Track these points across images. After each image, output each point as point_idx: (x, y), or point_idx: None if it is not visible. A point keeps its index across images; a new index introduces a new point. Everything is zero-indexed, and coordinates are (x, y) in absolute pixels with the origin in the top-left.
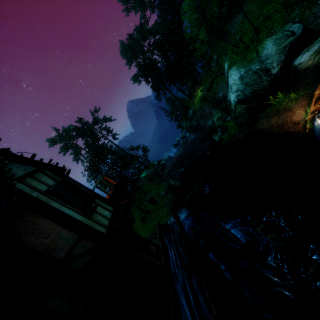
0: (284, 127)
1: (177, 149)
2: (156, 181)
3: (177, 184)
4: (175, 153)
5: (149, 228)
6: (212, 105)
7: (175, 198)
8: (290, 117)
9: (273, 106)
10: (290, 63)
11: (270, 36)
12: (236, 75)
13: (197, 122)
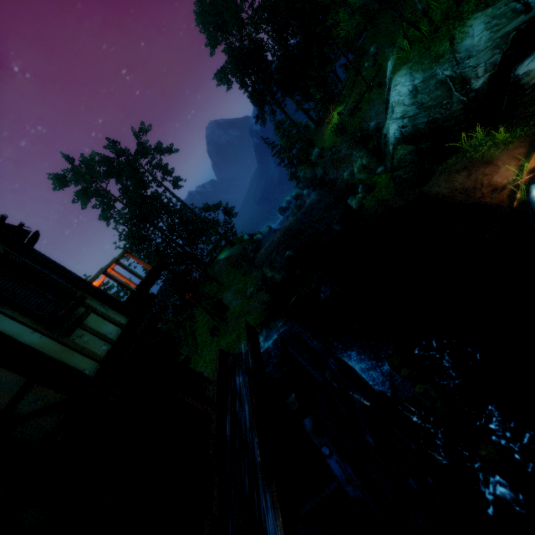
0: (475, 193)
1: (285, 216)
2: (242, 269)
3: (276, 278)
4: (282, 223)
5: (223, 346)
6: (355, 141)
7: (270, 301)
8: (490, 177)
9: (463, 153)
10: (509, 70)
11: (482, 10)
12: (405, 86)
13: (325, 172)
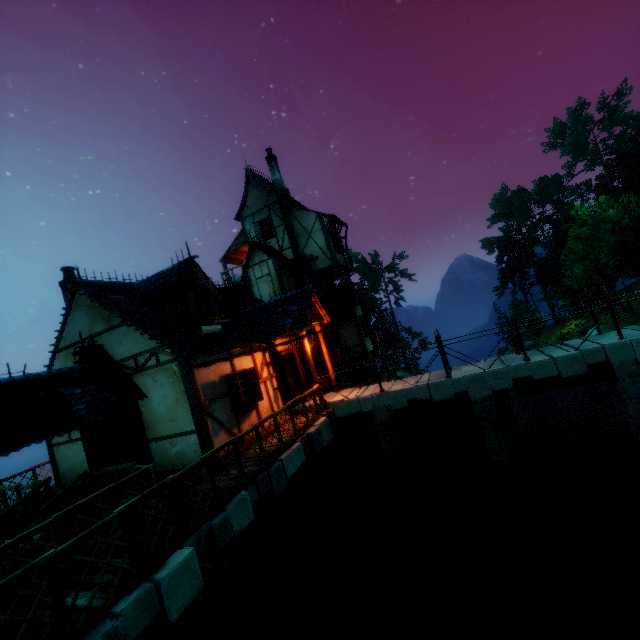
0: None
1: None
2: None
3: None
4: None
5: None
6: None
7: None
8: None
9: None
10: None
11: None
12: None
13: None
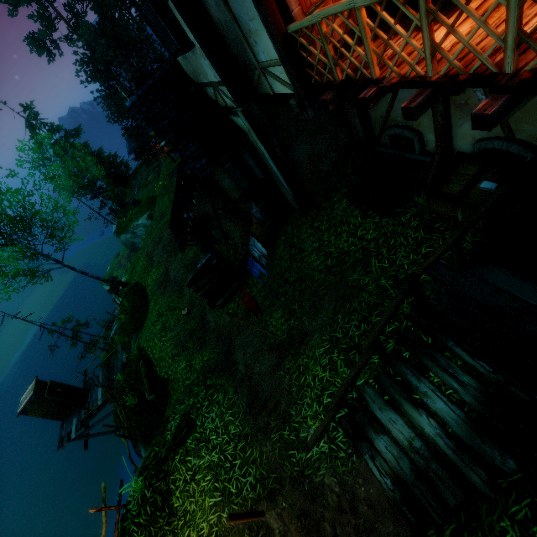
0: None
1: None
2: None
3: None
4: None
5: None
6: None
7: None
8: None
9: None
10: None
11: None
12: None
13: None
